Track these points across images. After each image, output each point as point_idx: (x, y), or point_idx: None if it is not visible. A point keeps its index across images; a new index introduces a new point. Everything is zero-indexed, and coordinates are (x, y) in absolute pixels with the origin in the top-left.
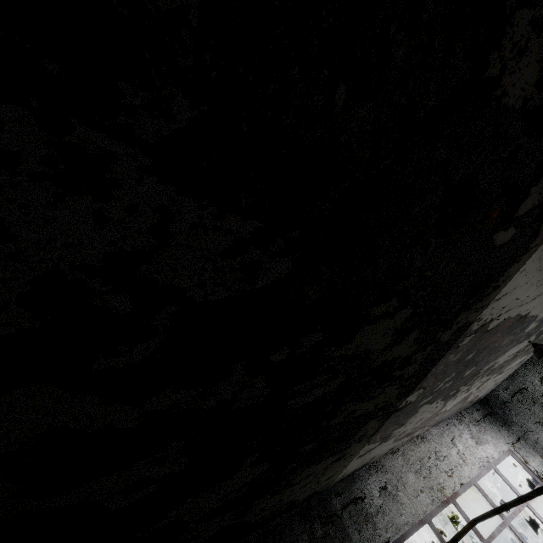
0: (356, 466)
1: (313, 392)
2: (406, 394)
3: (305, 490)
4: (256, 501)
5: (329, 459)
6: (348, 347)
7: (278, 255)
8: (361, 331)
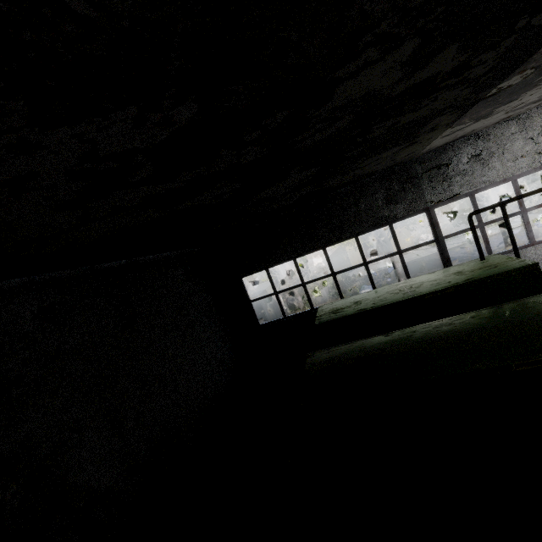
0: (446, 141)
1: (320, 134)
2: (492, 85)
3: (381, 166)
4: (327, 180)
5: (394, 149)
6: (332, 103)
7: (176, 107)
8: (338, 89)
